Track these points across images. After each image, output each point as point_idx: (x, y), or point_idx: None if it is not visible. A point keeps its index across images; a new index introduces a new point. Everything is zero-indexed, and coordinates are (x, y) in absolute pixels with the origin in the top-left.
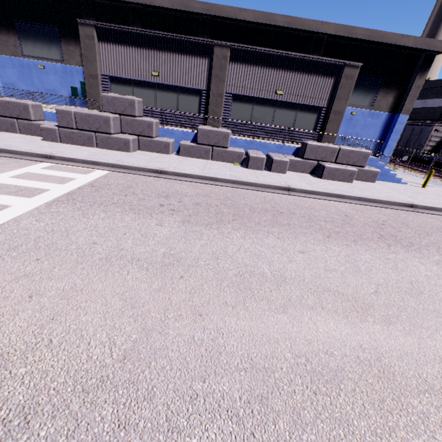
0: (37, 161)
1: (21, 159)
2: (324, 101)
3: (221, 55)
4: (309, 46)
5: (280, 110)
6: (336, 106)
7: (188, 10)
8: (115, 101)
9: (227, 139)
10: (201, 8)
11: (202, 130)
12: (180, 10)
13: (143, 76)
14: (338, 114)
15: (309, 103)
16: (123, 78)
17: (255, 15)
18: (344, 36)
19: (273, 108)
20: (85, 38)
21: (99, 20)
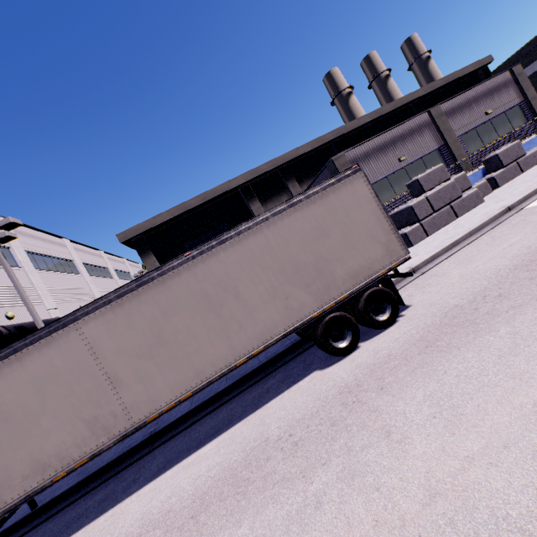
0: (517, 212)
1: (504, 220)
2: (517, 99)
3: (438, 115)
4: (412, 112)
5: (495, 125)
6: (529, 95)
7: (324, 142)
8: (429, 176)
9: (521, 148)
10: (332, 136)
11: (501, 154)
12: (318, 147)
13: (393, 168)
14: (534, 99)
15: (510, 107)
16: (379, 180)
17: (370, 116)
18: (431, 91)
19: (490, 127)
20: (342, 167)
21: (258, 195)
